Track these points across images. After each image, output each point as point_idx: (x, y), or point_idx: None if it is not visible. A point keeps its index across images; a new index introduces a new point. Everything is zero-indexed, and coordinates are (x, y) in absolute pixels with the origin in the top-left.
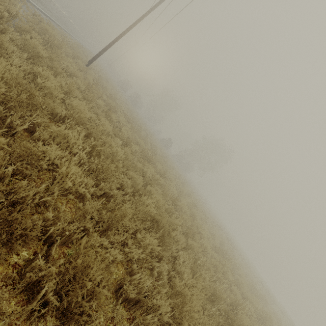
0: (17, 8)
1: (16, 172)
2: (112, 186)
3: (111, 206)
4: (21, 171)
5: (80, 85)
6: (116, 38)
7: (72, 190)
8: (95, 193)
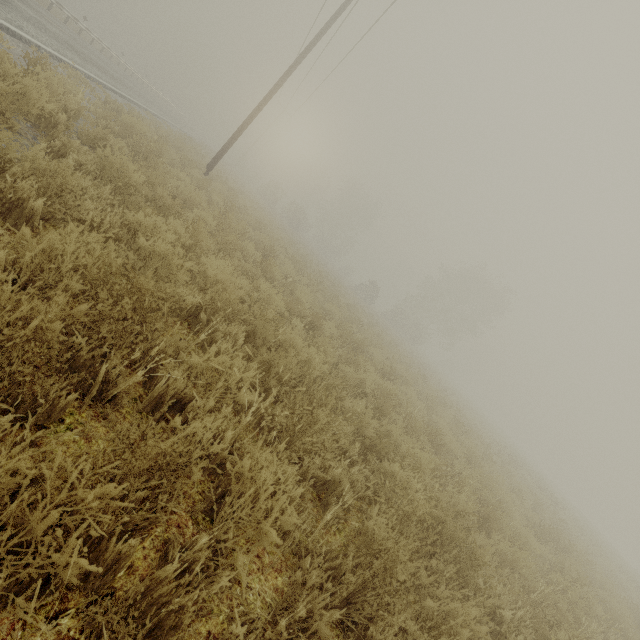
0: (77, 98)
1: (140, 524)
2: (329, 462)
3: (335, 511)
4: (150, 521)
5: (207, 221)
6: (253, 111)
7: (265, 525)
8: (300, 495)
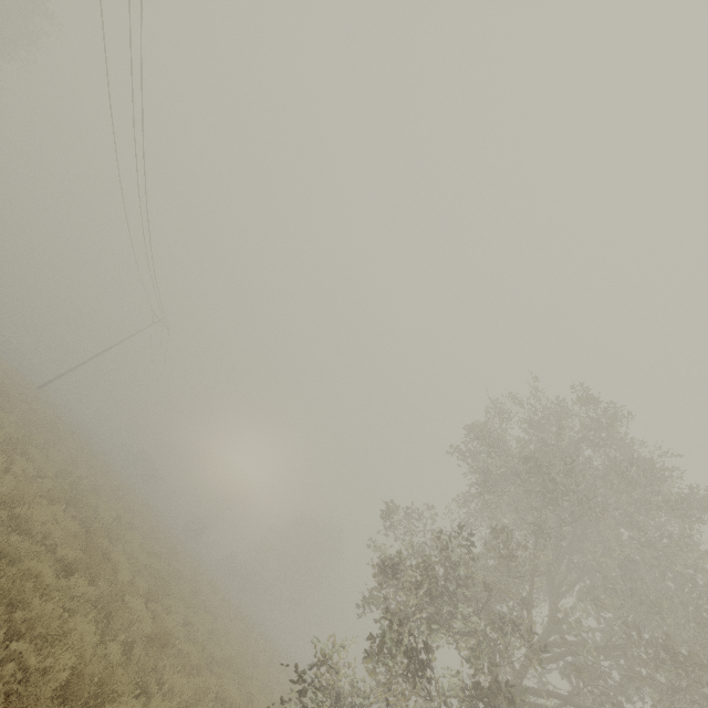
0: None
1: None
2: None
3: None
4: None
5: None
6: (75, 366)
7: None
8: None
